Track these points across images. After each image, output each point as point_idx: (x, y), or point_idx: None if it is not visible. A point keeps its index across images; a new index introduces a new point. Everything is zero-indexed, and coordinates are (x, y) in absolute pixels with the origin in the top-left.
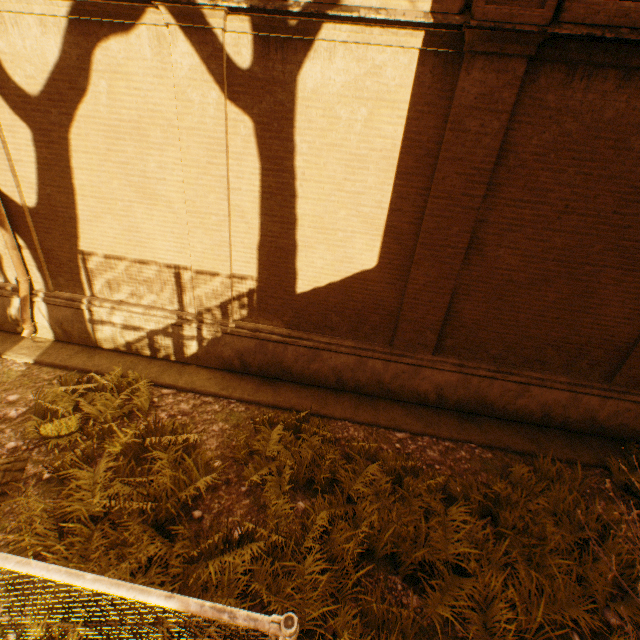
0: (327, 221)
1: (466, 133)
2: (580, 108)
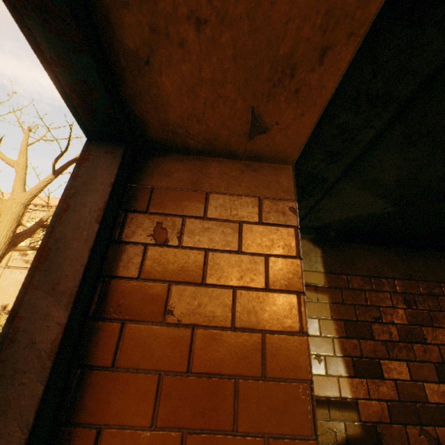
0: None
1: None
2: None
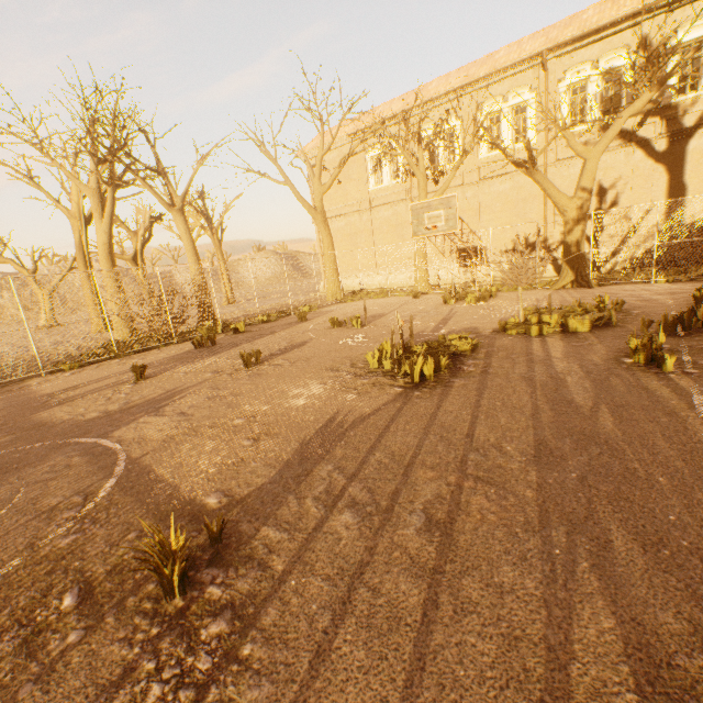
0: (701, 190)
1: None
2: None
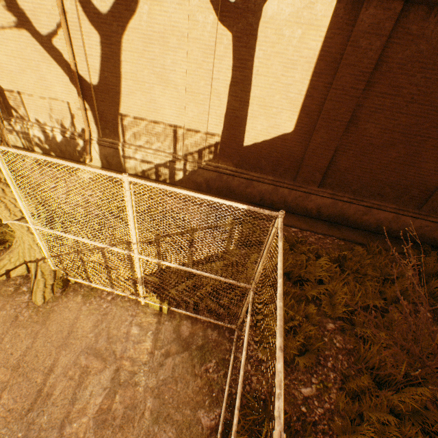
0: (267, 101)
1: (359, 48)
2: (431, 35)
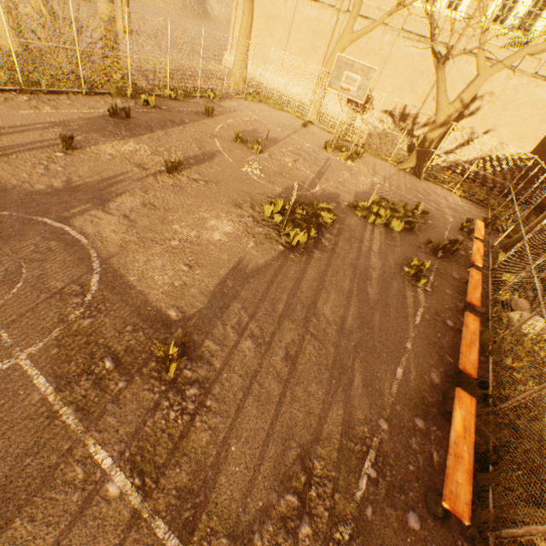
0: (523, 135)
1: None
2: None
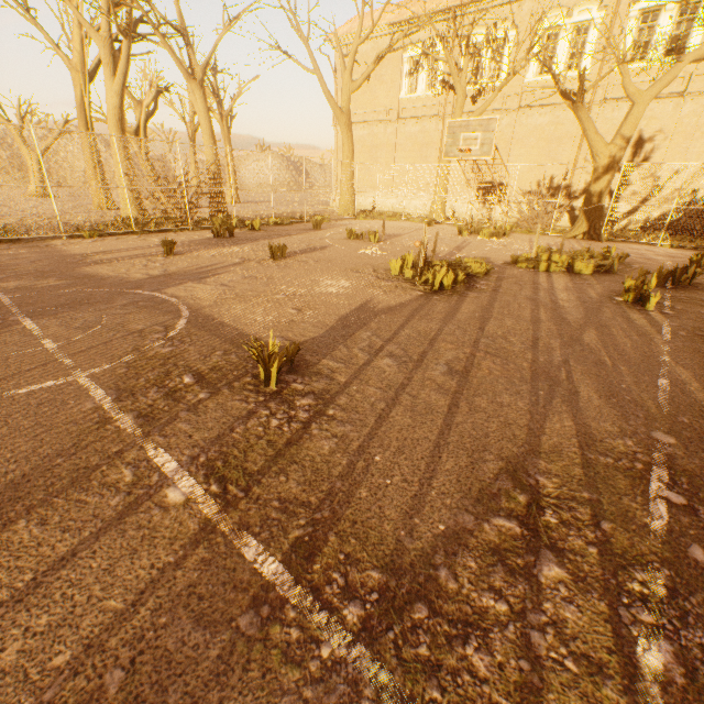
0: None
1: None
2: None
